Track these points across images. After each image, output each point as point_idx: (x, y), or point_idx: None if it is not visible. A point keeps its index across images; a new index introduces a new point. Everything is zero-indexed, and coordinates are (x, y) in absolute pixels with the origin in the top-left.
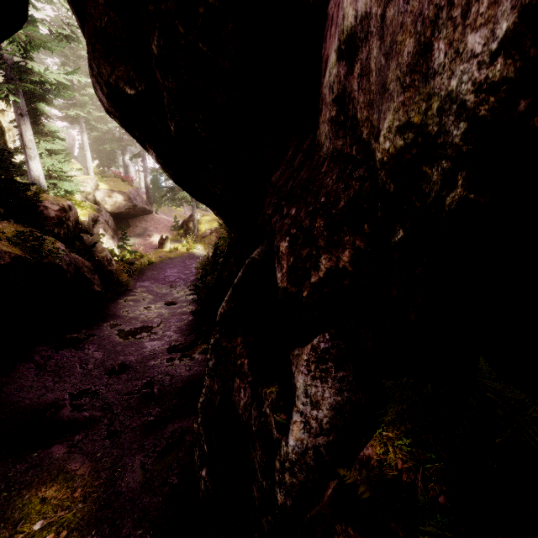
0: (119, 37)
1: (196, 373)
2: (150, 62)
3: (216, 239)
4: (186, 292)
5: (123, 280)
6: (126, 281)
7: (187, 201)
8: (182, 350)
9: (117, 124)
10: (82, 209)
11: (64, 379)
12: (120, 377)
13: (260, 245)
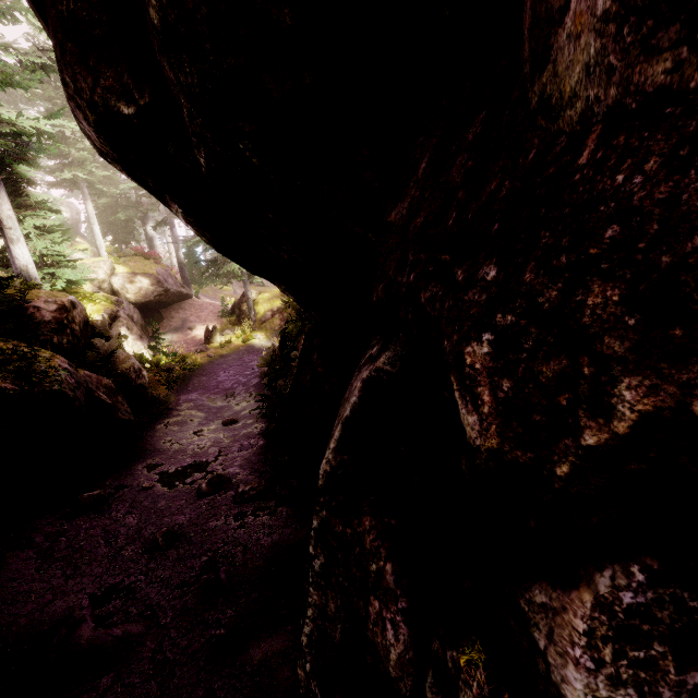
0: (98, 21)
1: (282, 540)
2: (153, 53)
3: (281, 322)
4: (249, 403)
5: (161, 395)
6: (165, 396)
7: (235, 276)
8: (256, 499)
9: (131, 184)
10: (95, 304)
11: (81, 569)
12: (167, 556)
13: (389, 345)
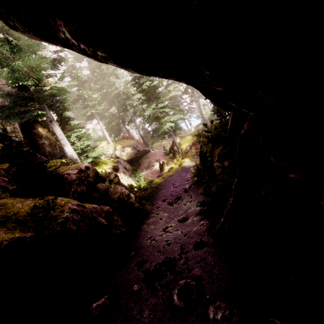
0: None
1: None
2: None
3: (195, 150)
4: (191, 202)
5: (144, 204)
6: (145, 205)
7: (166, 133)
8: None
9: (114, 109)
10: (107, 165)
11: None
12: None
13: None
